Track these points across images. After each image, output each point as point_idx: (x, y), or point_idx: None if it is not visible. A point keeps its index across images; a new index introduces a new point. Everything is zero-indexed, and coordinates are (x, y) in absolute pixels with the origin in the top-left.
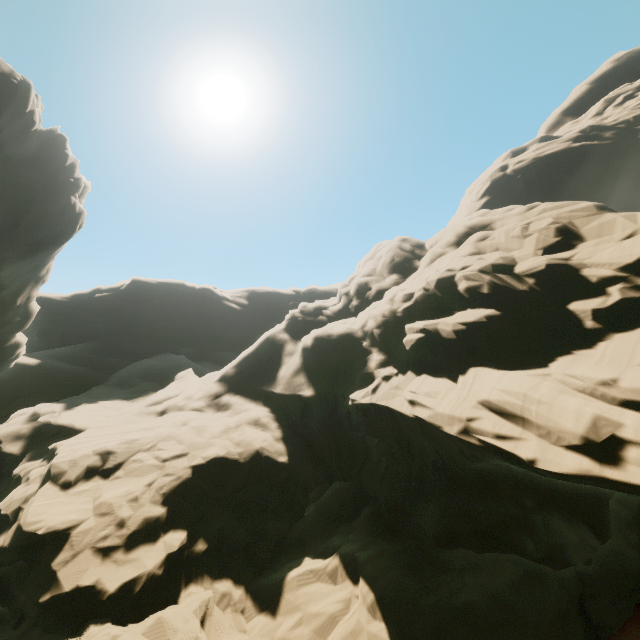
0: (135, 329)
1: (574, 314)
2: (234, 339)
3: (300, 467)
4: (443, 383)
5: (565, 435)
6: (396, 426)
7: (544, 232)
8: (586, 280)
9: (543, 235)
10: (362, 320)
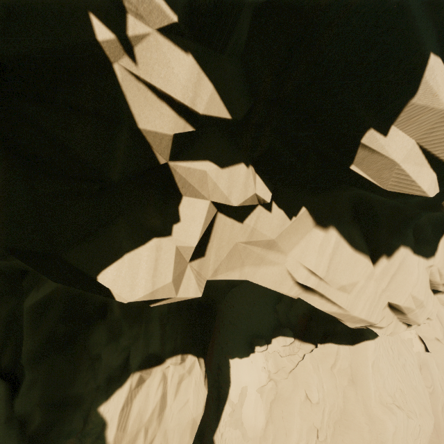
0: None
1: None
2: None
3: None
4: (364, 268)
5: (413, 323)
6: None
7: None
8: None
9: None
10: None
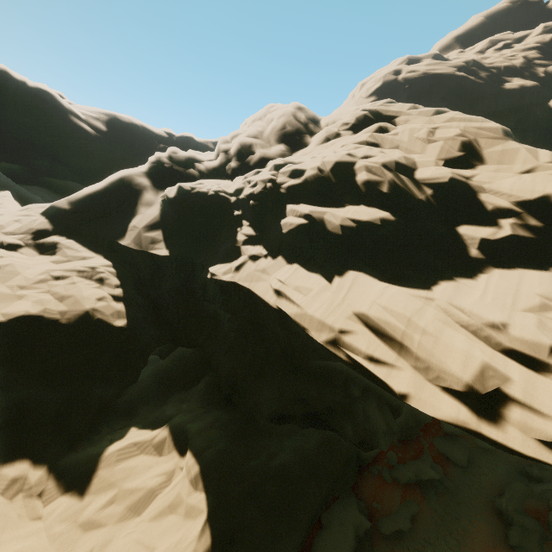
0: None
1: (461, 238)
2: (84, 169)
3: (141, 331)
4: (317, 280)
5: (447, 377)
6: (254, 309)
7: (450, 142)
8: (482, 206)
9: (448, 145)
10: (239, 186)
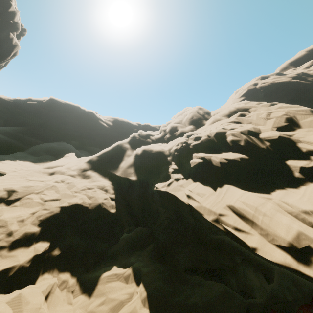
0: (48, 125)
1: (289, 167)
2: (101, 142)
3: (121, 216)
4: (208, 189)
5: (278, 238)
6: (177, 206)
7: (279, 118)
8: (299, 149)
9: (278, 120)
10: (170, 146)
